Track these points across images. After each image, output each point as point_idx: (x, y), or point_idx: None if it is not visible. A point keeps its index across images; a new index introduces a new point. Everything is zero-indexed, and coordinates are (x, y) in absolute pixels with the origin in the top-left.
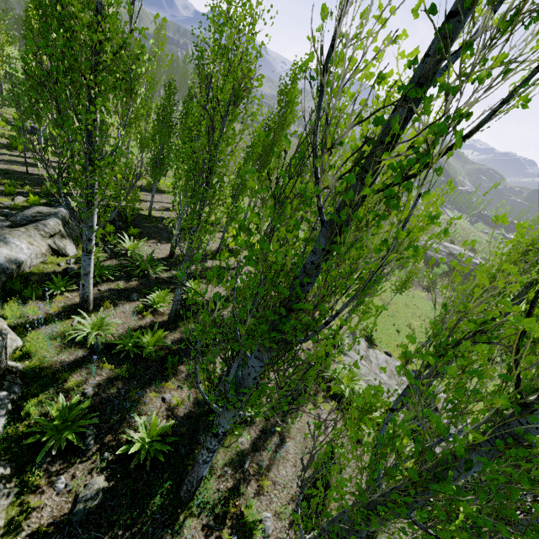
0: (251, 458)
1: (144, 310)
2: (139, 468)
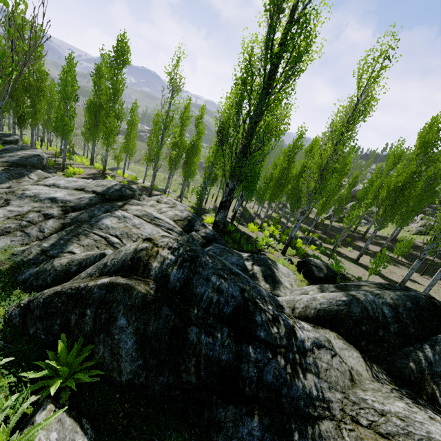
0: None
1: None
2: None
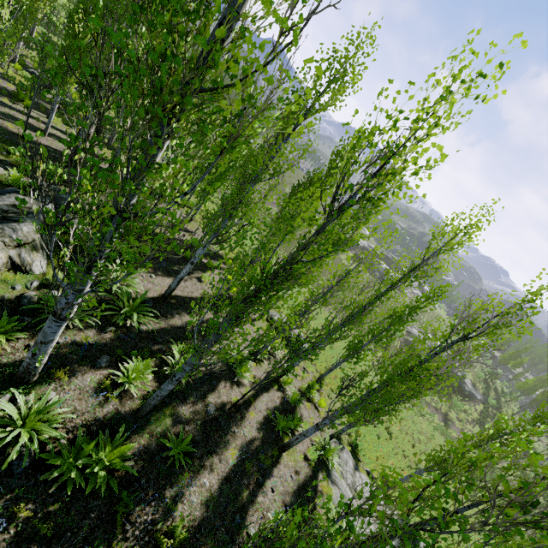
0: None
1: (110, 389)
2: None
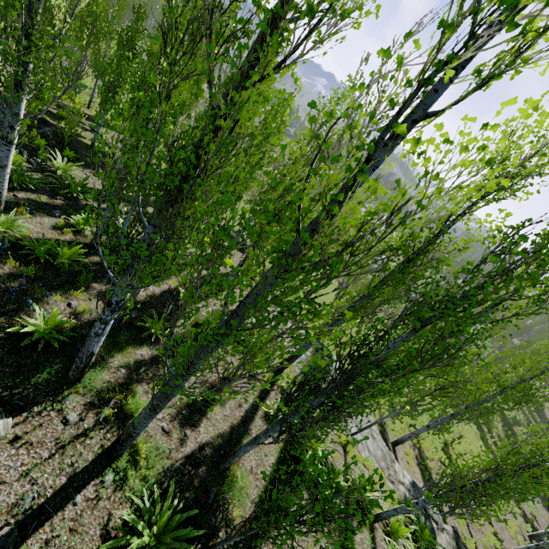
0: (148, 367)
1: (65, 227)
2: (30, 350)
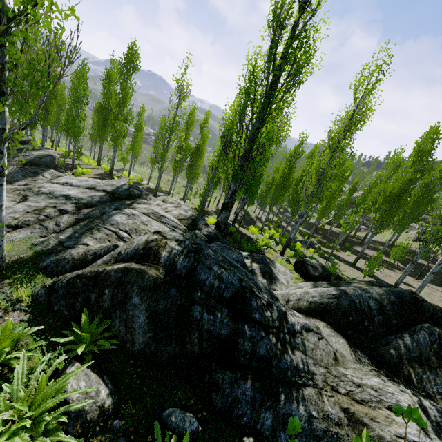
0: None
1: None
2: None
